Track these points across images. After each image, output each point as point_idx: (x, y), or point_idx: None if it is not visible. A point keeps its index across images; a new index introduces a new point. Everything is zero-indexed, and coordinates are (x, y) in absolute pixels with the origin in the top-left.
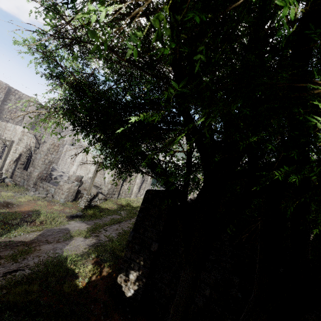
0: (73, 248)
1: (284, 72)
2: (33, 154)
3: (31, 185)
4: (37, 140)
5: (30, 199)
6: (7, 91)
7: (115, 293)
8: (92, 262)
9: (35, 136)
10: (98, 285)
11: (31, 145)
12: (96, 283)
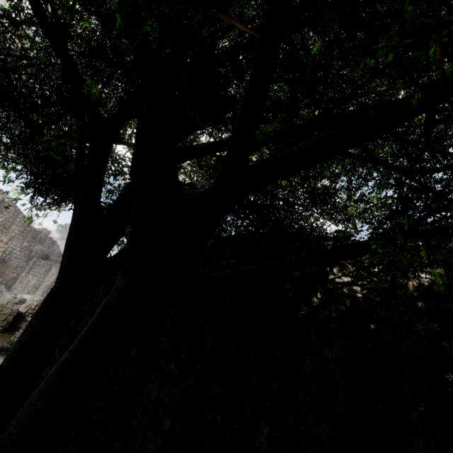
0: None
1: None
2: None
3: None
4: None
5: None
6: None
7: None
8: None
9: None
10: None
11: None
12: None
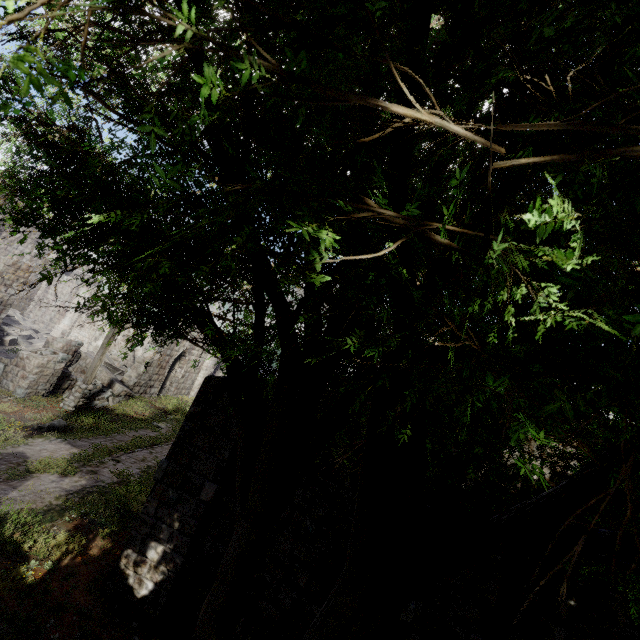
0: (28, 496)
1: (386, 180)
2: None
3: None
4: None
5: None
6: None
7: (112, 591)
8: (69, 528)
9: None
10: (75, 576)
11: None
12: (71, 572)
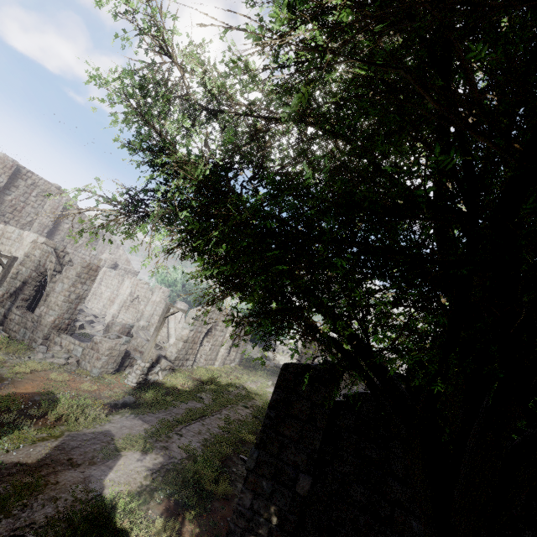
0: (123, 476)
1: None
2: (48, 283)
3: (38, 340)
4: (58, 257)
5: (36, 368)
6: (13, 172)
7: None
8: (160, 510)
9: (55, 250)
10: None
11: (47, 266)
12: None
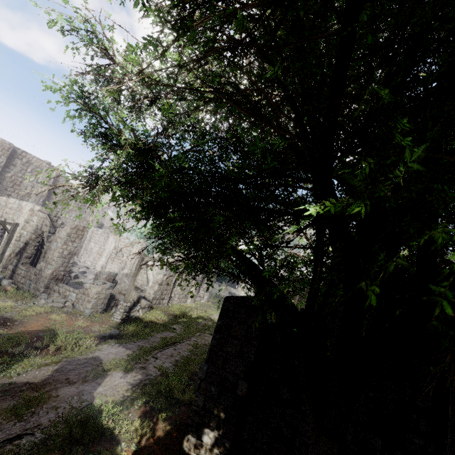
0: (109, 390)
1: None
2: (45, 243)
3: (41, 289)
4: (52, 221)
5: (40, 311)
6: (11, 153)
7: None
8: (138, 414)
9: (49, 215)
10: None
11: (43, 229)
12: (148, 451)
